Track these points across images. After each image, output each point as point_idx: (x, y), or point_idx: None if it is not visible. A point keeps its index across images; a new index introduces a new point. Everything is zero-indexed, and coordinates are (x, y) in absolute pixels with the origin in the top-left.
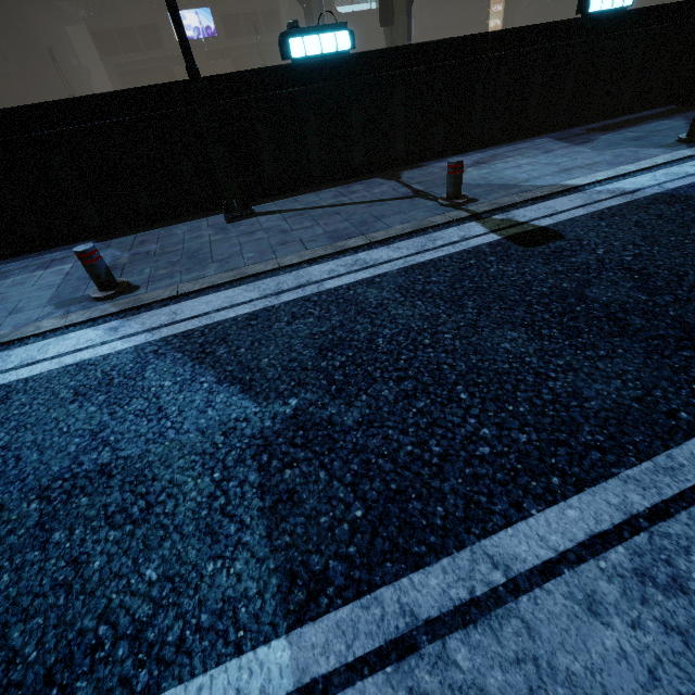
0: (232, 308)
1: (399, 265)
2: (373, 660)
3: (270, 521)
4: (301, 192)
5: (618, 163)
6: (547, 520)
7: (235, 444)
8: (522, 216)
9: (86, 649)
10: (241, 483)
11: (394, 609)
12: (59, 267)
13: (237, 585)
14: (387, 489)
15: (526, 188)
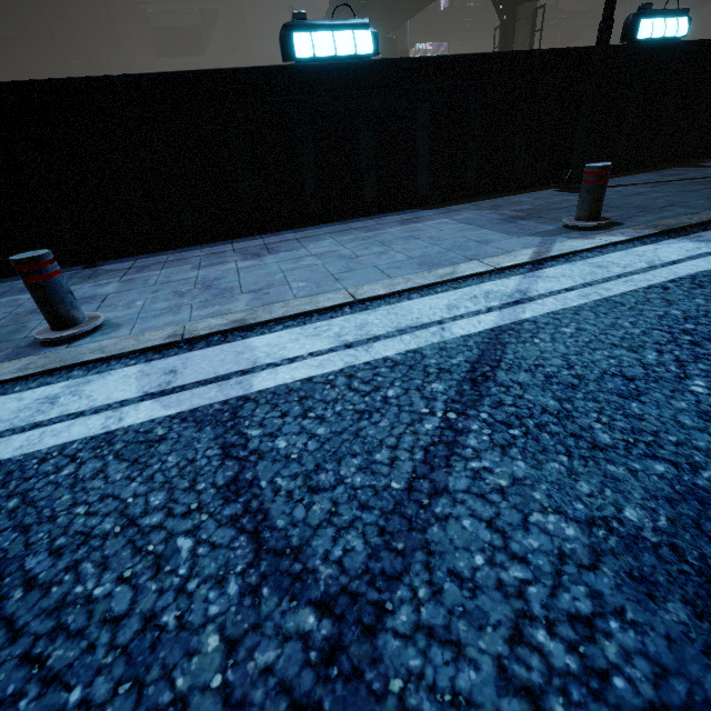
0: None
1: None
2: None
3: None
4: None
5: None
6: None
7: None
8: None
9: None
10: None
11: None
12: (434, 221)
13: None
14: None
15: None
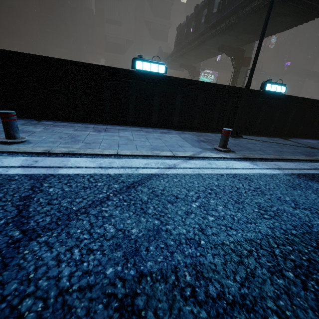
0: (307, 170)
1: None
2: None
3: None
4: (249, 135)
5: None
6: None
7: None
8: None
9: None
10: None
11: None
12: (173, 135)
13: None
14: None
15: None
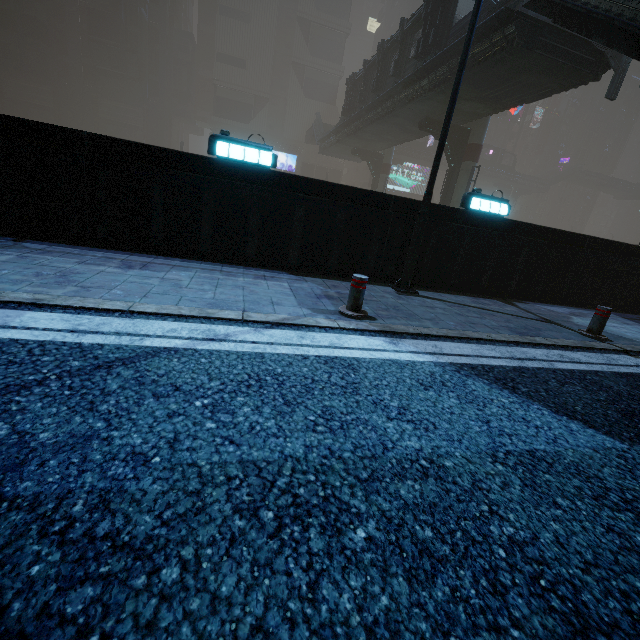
0: (490, 358)
1: (606, 368)
2: None
3: None
4: (438, 291)
5: None
6: None
7: None
8: None
9: None
10: None
11: None
12: (277, 282)
13: None
14: None
15: None
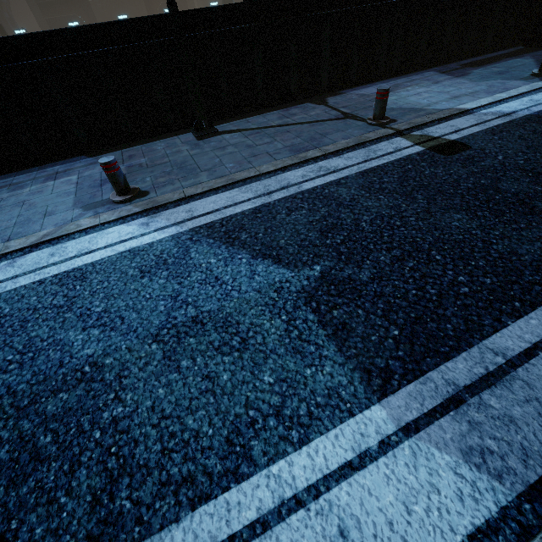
0: (237, 206)
1: (355, 170)
2: (440, 410)
3: (337, 342)
4: (249, 115)
5: (493, 92)
6: (520, 327)
7: (287, 297)
8: (435, 132)
9: (246, 424)
10: (305, 321)
11: (442, 383)
12: (66, 178)
13: (332, 380)
14: (409, 317)
15: (430, 111)
